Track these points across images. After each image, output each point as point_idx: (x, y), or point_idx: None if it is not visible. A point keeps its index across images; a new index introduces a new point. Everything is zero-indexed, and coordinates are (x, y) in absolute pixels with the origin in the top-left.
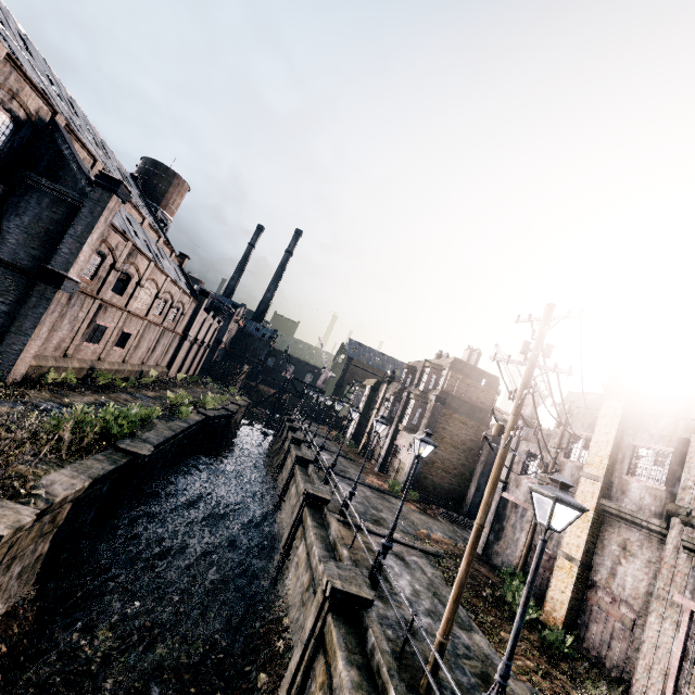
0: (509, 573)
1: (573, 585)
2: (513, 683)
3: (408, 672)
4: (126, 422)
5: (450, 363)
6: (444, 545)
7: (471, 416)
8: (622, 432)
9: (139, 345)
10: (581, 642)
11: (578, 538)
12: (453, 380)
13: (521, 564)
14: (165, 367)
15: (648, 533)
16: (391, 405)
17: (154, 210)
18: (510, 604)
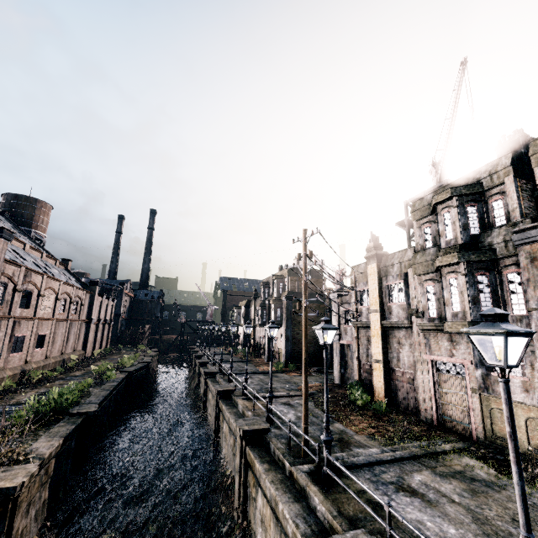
0: (352, 385)
1: (383, 375)
2: (356, 437)
3: (295, 453)
4: (71, 396)
5: (287, 272)
6: (316, 387)
7: (312, 301)
8: (381, 280)
9: (55, 341)
10: (396, 404)
11: (378, 348)
12: (293, 282)
13: (358, 377)
14: (81, 350)
15: (406, 330)
16: (261, 313)
17: (28, 232)
18: (354, 401)
